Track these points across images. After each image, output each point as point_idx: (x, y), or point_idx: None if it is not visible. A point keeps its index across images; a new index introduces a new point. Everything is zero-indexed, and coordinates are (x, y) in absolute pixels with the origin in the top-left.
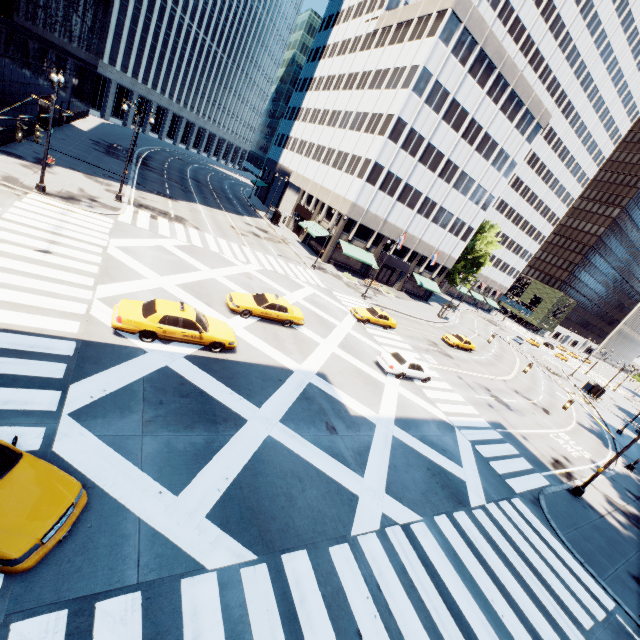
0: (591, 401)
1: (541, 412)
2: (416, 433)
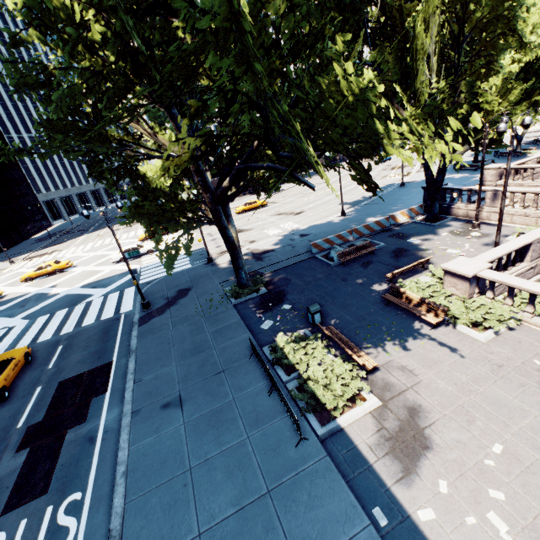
0: (418, 170)
1: (288, 217)
2: (92, 285)
